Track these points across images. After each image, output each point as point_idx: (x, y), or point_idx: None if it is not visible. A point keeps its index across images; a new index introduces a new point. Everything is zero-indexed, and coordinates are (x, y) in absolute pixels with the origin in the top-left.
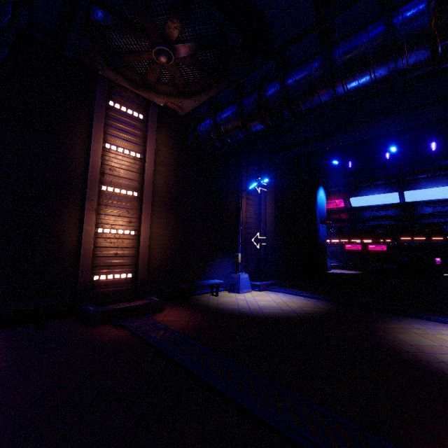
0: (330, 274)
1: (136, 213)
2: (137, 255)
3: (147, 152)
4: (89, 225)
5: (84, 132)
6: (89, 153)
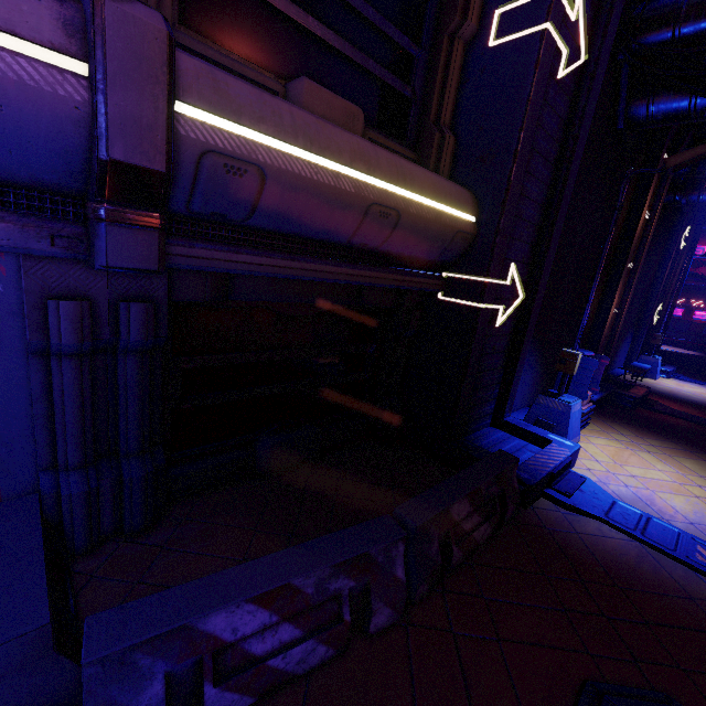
0: (674, 355)
1: (623, 289)
2: (611, 336)
3: (657, 211)
4: (613, 307)
5: (631, 192)
6: (638, 223)
